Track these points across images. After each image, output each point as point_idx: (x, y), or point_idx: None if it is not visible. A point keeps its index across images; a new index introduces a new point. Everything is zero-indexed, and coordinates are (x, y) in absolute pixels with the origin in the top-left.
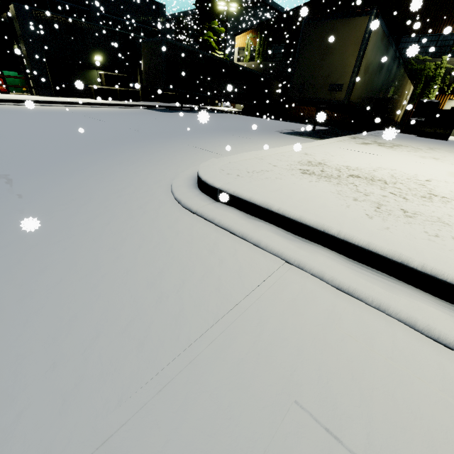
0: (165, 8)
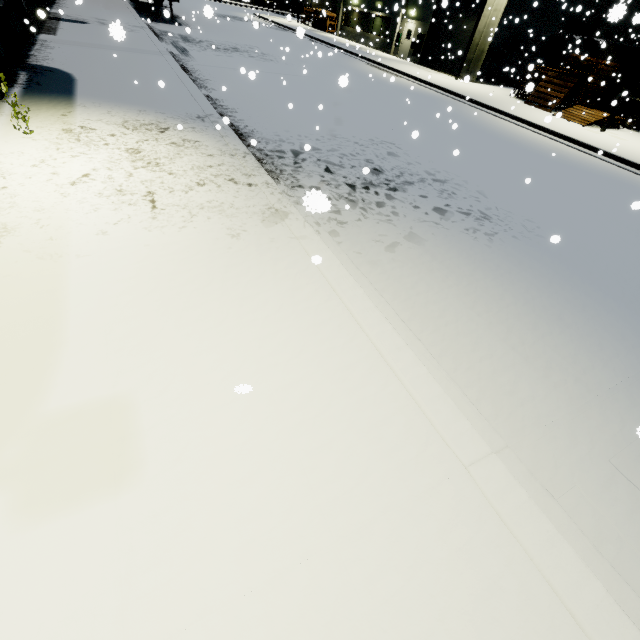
0: None
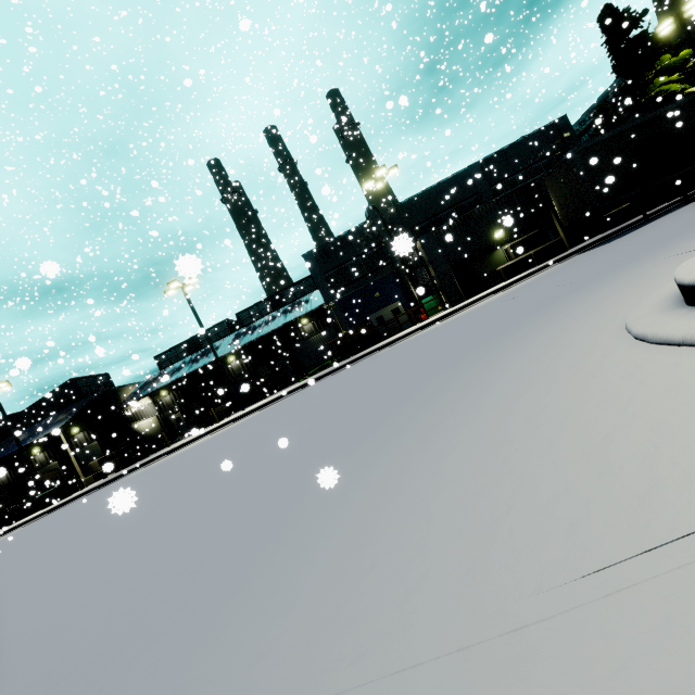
0: (567, 118)
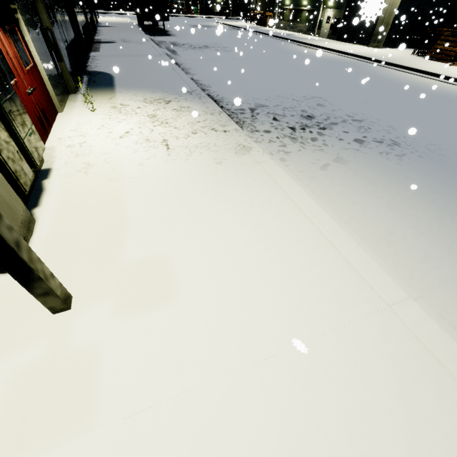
0: None
